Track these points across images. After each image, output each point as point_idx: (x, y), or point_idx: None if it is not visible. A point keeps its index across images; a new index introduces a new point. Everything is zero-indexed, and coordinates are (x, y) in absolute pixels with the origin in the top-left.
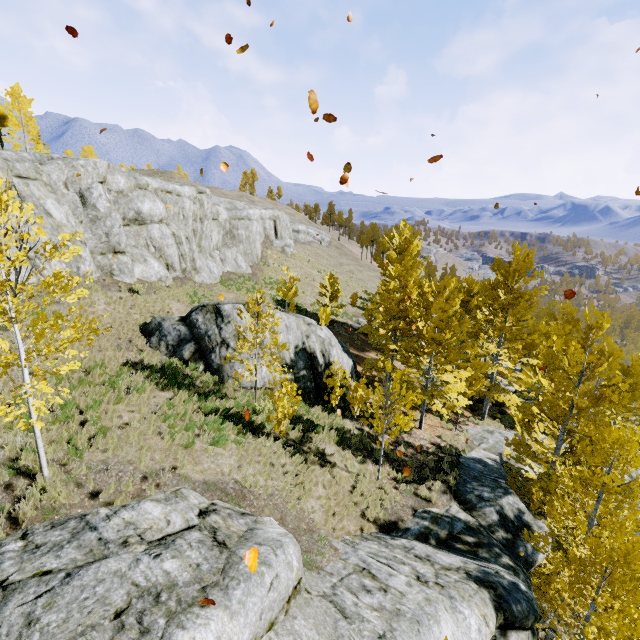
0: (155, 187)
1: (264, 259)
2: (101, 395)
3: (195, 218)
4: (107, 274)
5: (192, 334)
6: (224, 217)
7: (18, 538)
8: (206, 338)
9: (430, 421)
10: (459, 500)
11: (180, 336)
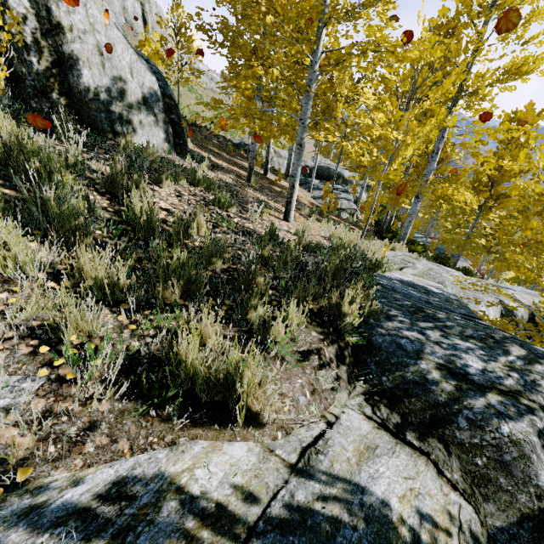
0: None
1: None
2: None
3: None
4: None
5: None
6: None
7: None
8: None
9: (314, 225)
10: (370, 385)
11: None
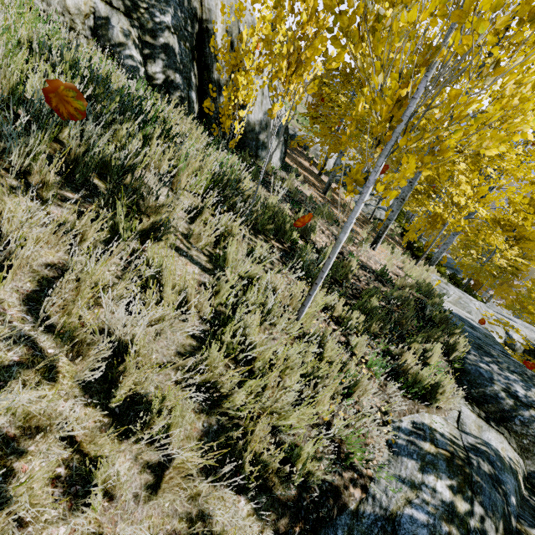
0: None
1: None
2: None
3: None
4: None
5: None
6: None
7: None
8: None
9: (379, 247)
10: (464, 393)
11: None
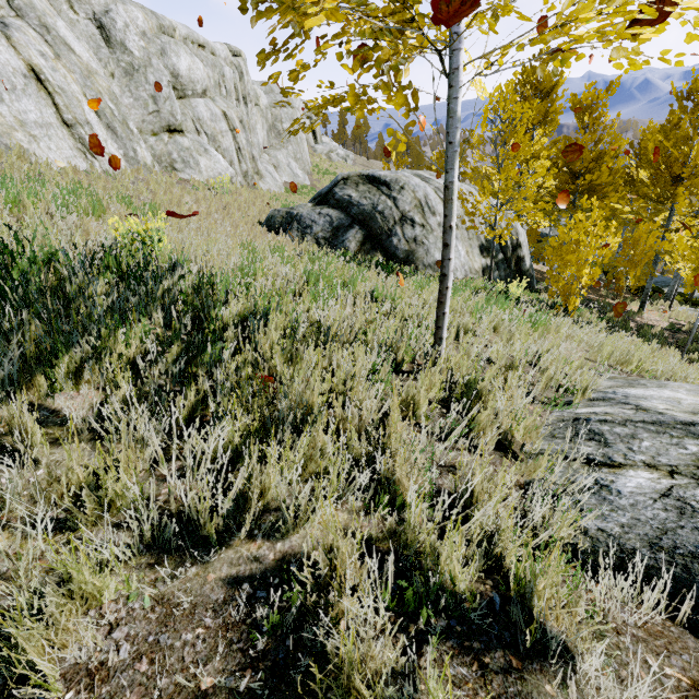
0: (183, 34)
1: (315, 168)
2: (334, 277)
3: (237, 96)
4: (167, 169)
5: (350, 217)
6: (264, 102)
7: (590, 468)
8: (377, 216)
9: (632, 307)
10: None
11: (332, 223)
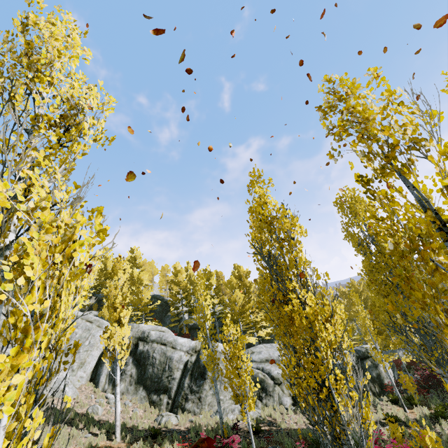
0: None
1: None
2: None
3: None
4: None
5: None
6: None
7: None
8: None
9: None
10: None
11: None
